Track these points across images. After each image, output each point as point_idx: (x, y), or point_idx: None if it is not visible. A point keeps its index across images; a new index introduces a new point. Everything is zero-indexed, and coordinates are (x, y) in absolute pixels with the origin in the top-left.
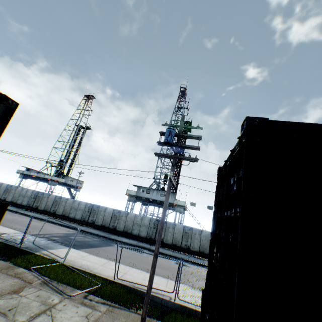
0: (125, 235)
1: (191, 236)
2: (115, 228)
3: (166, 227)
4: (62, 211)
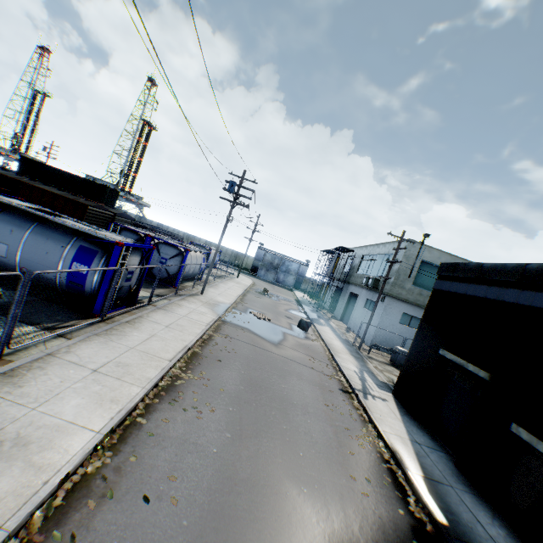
0: None
1: None
2: None
3: None
4: None
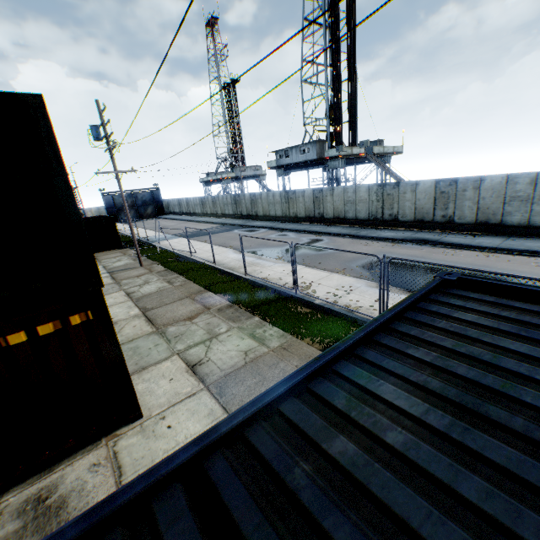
0: (266, 219)
1: (323, 201)
2: (257, 214)
3: (296, 198)
4: (220, 210)
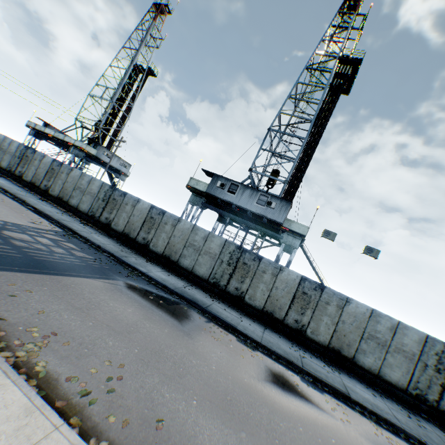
0: (164, 264)
1: (317, 306)
2: (147, 245)
3: (257, 269)
4: (58, 190)
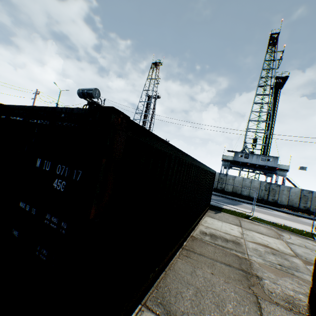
0: (234, 196)
1: (311, 199)
2: (223, 189)
3: (279, 190)
4: None
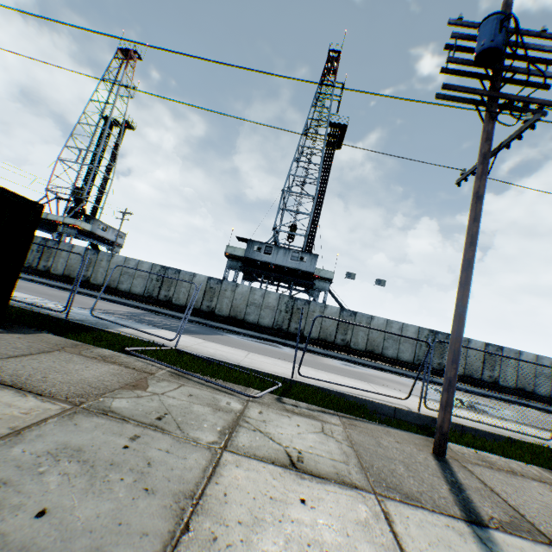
0: (233, 323)
1: (354, 326)
2: (213, 311)
3: (308, 311)
4: (102, 278)
